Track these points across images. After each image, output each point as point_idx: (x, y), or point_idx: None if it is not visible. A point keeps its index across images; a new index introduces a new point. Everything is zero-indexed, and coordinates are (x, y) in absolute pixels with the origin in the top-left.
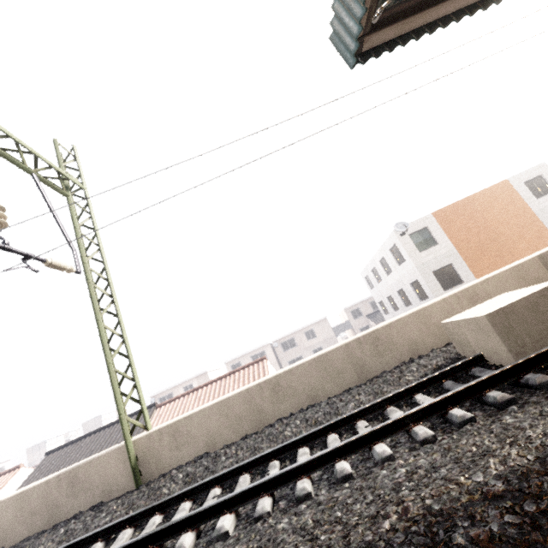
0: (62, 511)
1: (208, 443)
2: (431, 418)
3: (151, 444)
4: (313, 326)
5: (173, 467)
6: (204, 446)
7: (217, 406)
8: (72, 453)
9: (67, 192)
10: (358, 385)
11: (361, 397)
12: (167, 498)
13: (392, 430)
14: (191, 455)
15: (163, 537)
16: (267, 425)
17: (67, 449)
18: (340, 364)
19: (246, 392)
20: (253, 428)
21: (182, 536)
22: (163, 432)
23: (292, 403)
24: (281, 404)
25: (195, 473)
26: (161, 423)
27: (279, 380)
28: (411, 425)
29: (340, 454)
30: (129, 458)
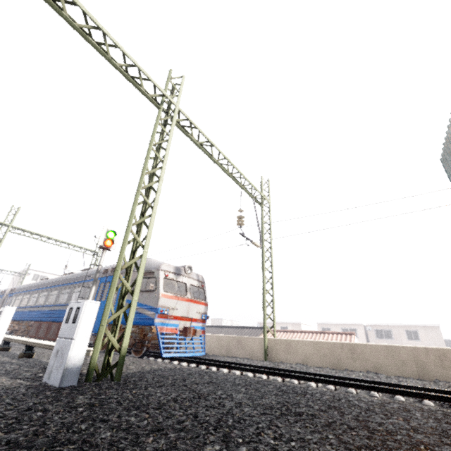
0: (232, 352)
1: (304, 360)
2: (440, 402)
3: (275, 344)
4: (419, 328)
5: (283, 361)
6: (301, 360)
7: (313, 343)
8: (216, 332)
9: (262, 205)
10: (415, 378)
11: (411, 382)
12: (283, 368)
13: (412, 395)
14: (293, 361)
15: (285, 377)
16: (341, 368)
17: (214, 329)
18: (405, 358)
19: (332, 344)
20: (331, 365)
21: (293, 379)
22: (282, 342)
23: (361, 365)
24: (353, 361)
25: (296, 368)
26: None
27: (356, 347)
28: (424, 399)
29: (376, 390)
30: (264, 345)
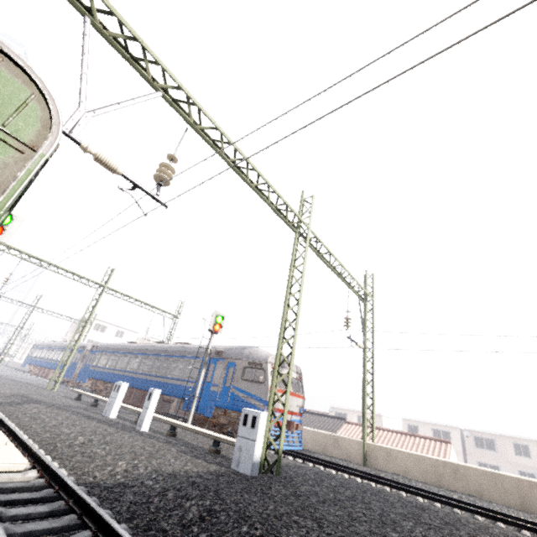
0: (328, 450)
1: (404, 471)
2: (536, 534)
3: (374, 450)
4: (530, 443)
5: (382, 469)
6: (401, 471)
7: (415, 456)
8: None
9: (366, 302)
10: (517, 508)
11: (512, 512)
12: (387, 478)
13: (511, 524)
14: (393, 470)
15: (392, 487)
16: (442, 486)
17: None
18: (508, 487)
19: (435, 460)
20: (433, 482)
21: (401, 492)
22: (382, 449)
23: (463, 486)
24: (455, 481)
25: (397, 479)
26: (347, 436)
27: (459, 468)
28: (522, 529)
29: (479, 514)
30: (363, 449)
